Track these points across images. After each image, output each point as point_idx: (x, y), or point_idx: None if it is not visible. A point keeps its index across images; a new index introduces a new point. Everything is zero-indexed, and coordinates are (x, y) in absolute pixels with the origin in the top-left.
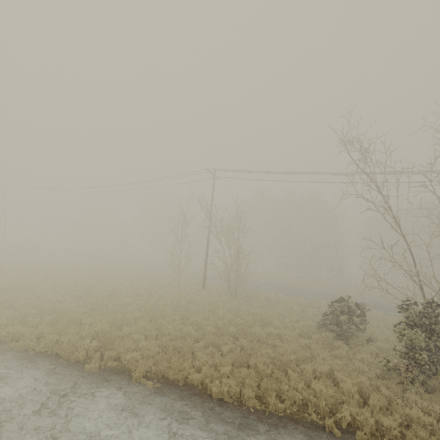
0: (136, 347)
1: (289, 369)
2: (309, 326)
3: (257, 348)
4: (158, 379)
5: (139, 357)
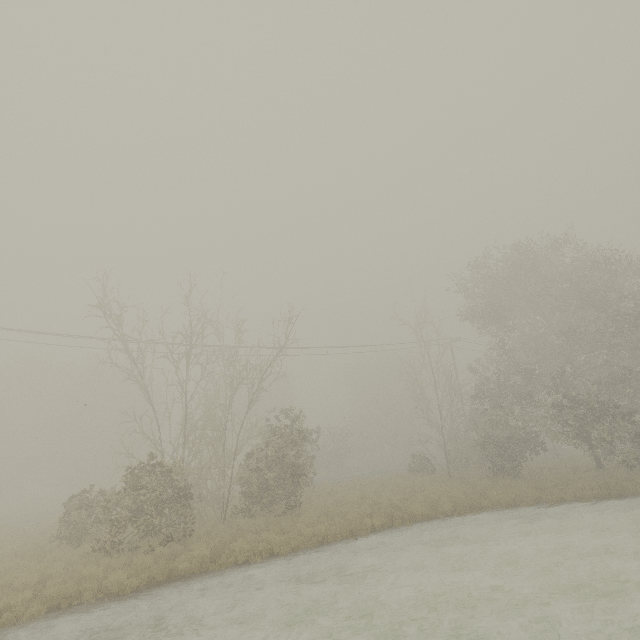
0: None
1: None
2: (32, 545)
3: None
4: None
5: None
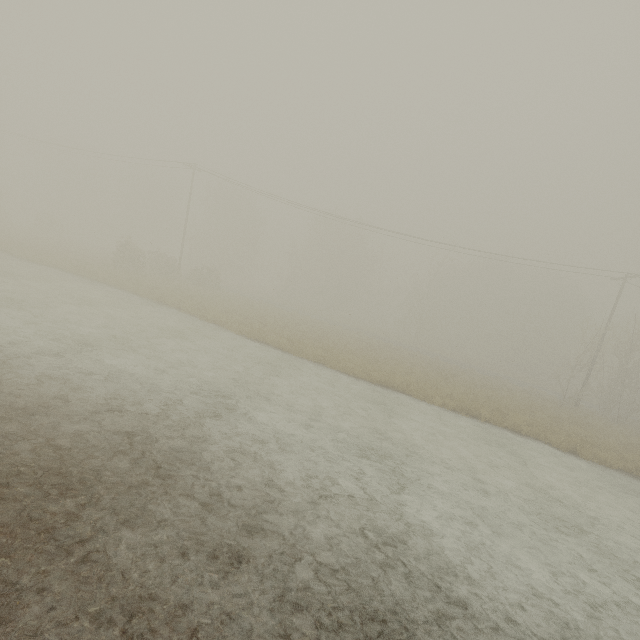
0: None
1: None
2: None
3: None
4: None
5: None
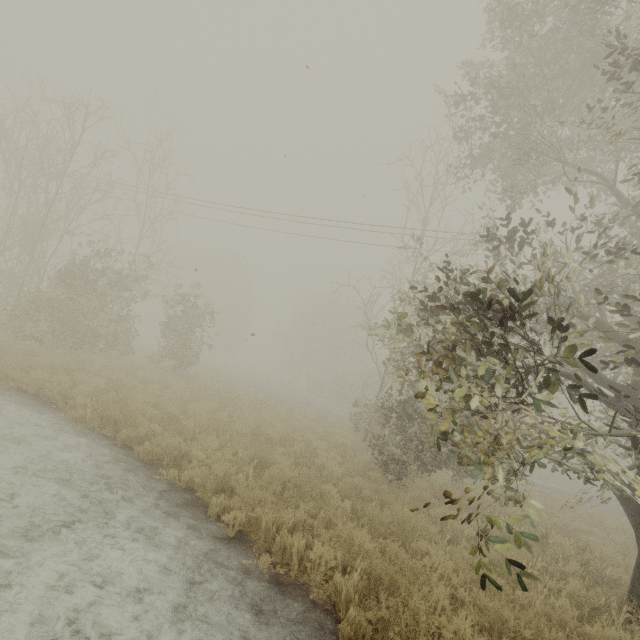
0: None
1: None
2: None
3: None
4: None
5: None
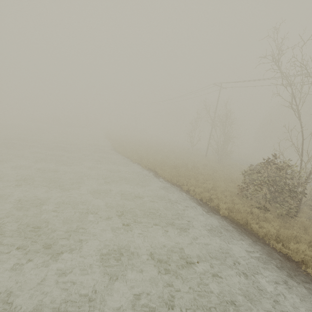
0: (148, 161)
1: (192, 178)
2: (237, 178)
3: (189, 171)
4: (148, 168)
5: (146, 162)
